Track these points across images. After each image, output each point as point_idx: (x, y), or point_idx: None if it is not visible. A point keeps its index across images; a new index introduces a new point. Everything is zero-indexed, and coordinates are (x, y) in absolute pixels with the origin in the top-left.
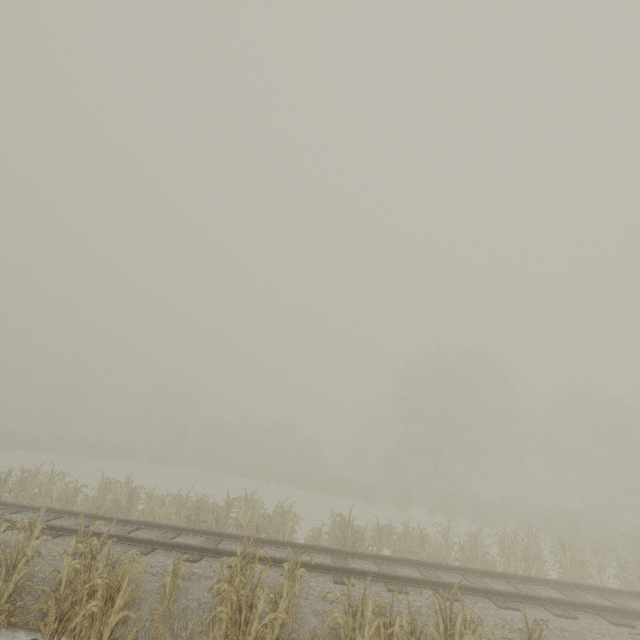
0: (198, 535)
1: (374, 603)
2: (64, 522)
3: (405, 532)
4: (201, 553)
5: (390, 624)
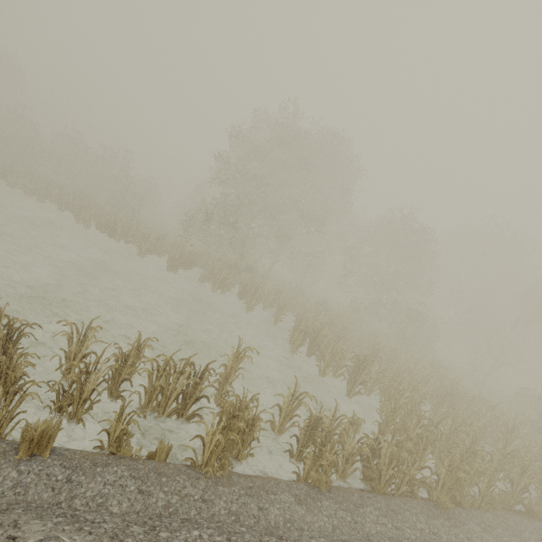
0: None
1: None
2: None
3: None
4: None
5: None
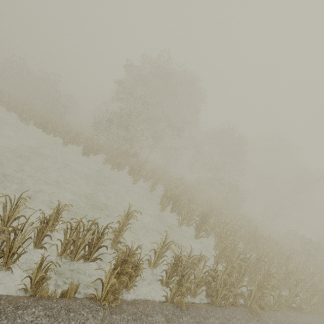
0: None
1: None
2: None
3: None
4: None
5: None
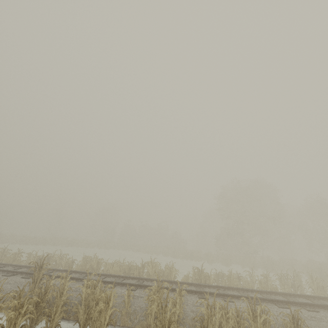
0: (132, 279)
1: (219, 304)
2: (73, 276)
3: (230, 275)
4: (136, 287)
5: (227, 312)
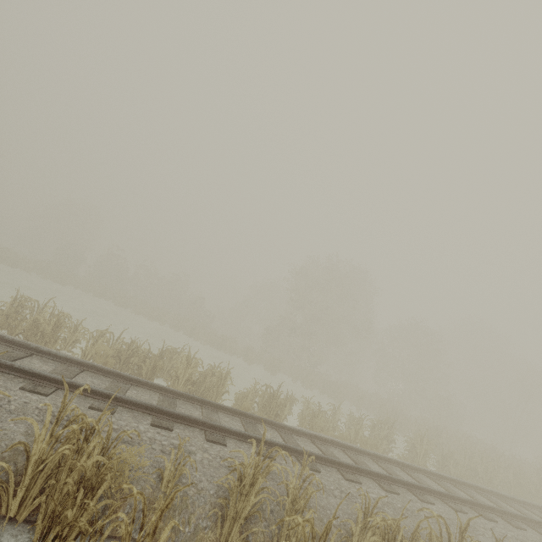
0: (152, 390)
1: (392, 520)
2: None
3: (319, 411)
4: (172, 418)
5: None
